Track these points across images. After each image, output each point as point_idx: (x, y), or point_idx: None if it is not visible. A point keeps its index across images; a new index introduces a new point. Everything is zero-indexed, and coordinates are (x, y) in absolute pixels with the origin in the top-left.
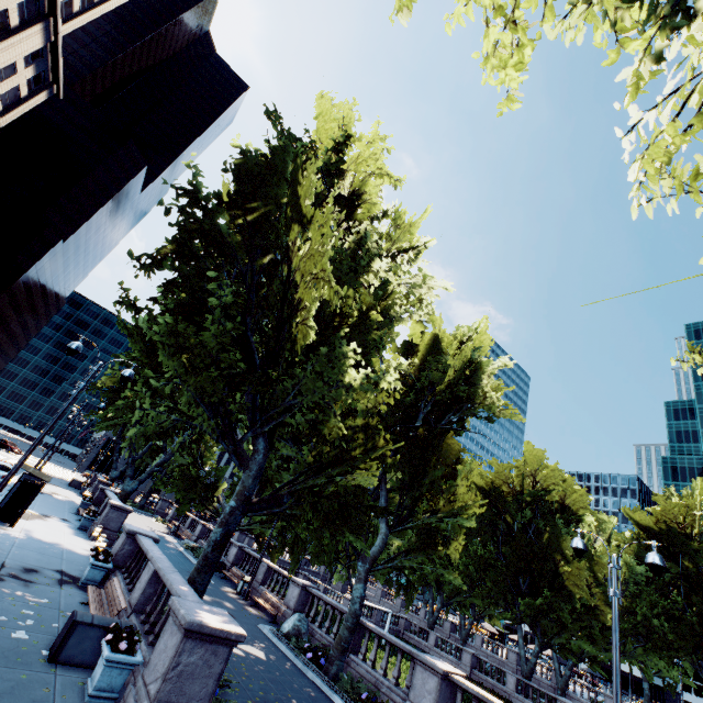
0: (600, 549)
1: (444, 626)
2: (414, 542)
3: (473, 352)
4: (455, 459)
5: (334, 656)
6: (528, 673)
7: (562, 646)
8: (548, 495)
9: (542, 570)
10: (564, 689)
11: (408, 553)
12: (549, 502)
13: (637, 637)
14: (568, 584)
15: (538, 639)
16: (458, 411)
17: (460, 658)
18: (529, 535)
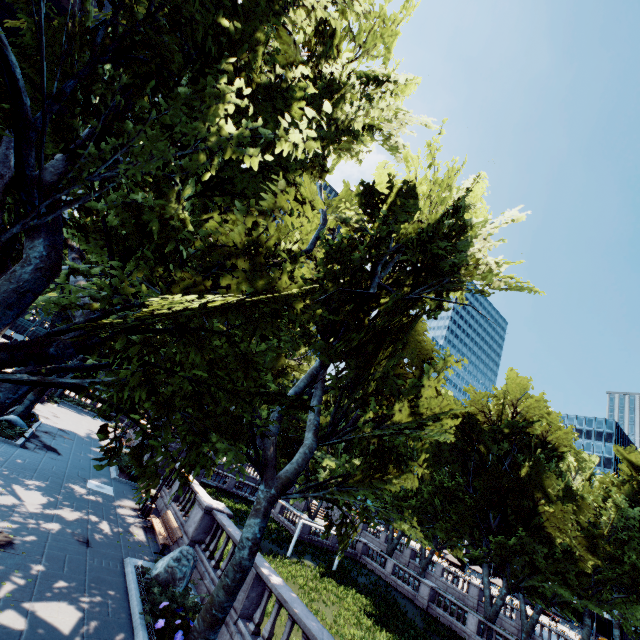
0: (582, 490)
1: (404, 552)
2: (358, 463)
3: (463, 201)
4: (425, 361)
5: (197, 630)
6: (493, 616)
7: (533, 590)
8: (529, 428)
9: (518, 508)
10: (529, 632)
11: (344, 477)
12: (530, 435)
13: (618, 587)
14: (548, 526)
15: (508, 583)
16: (434, 286)
17: (418, 590)
18: (504, 469)
